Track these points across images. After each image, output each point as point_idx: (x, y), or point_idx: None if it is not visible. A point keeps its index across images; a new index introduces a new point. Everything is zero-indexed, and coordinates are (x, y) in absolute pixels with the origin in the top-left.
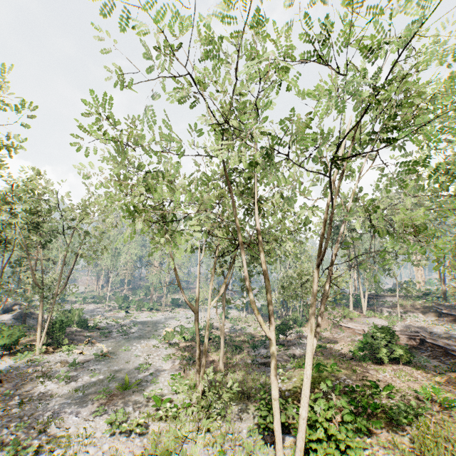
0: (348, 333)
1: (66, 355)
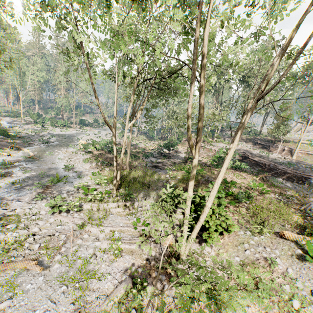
0: (205, 151)
1: None
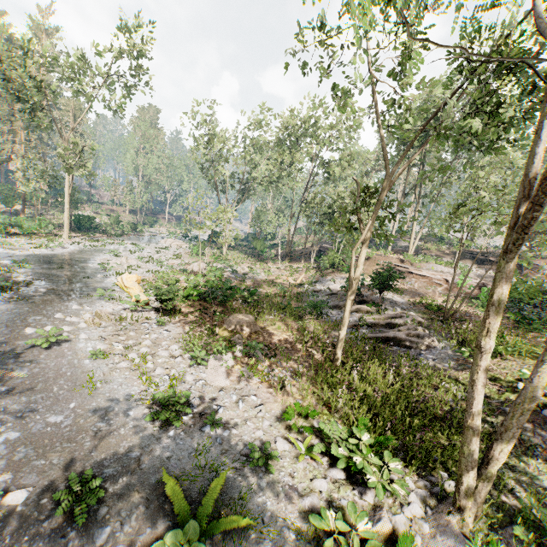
0: (422, 282)
1: None
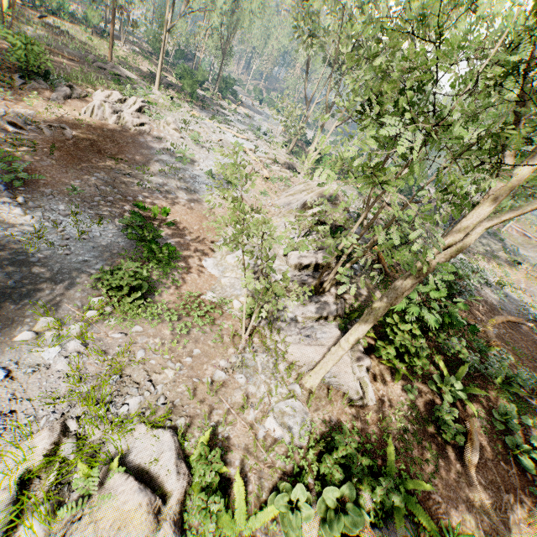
0: None
1: (228, 106)
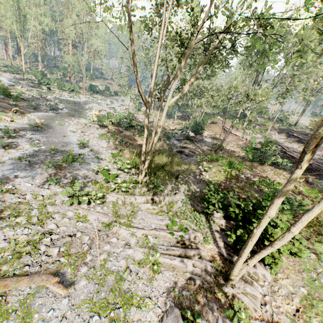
0: (234, 138)
1: None
